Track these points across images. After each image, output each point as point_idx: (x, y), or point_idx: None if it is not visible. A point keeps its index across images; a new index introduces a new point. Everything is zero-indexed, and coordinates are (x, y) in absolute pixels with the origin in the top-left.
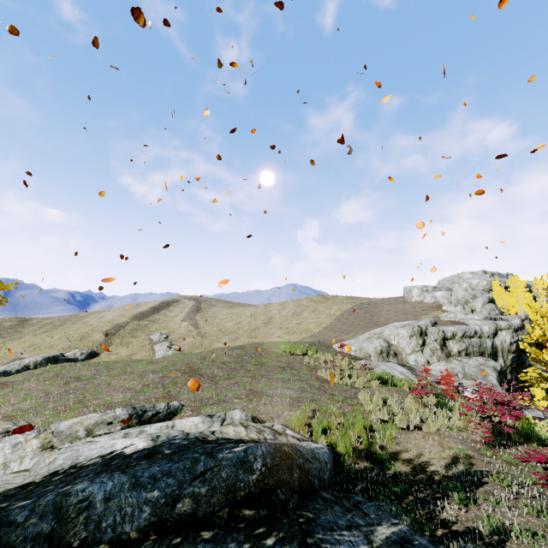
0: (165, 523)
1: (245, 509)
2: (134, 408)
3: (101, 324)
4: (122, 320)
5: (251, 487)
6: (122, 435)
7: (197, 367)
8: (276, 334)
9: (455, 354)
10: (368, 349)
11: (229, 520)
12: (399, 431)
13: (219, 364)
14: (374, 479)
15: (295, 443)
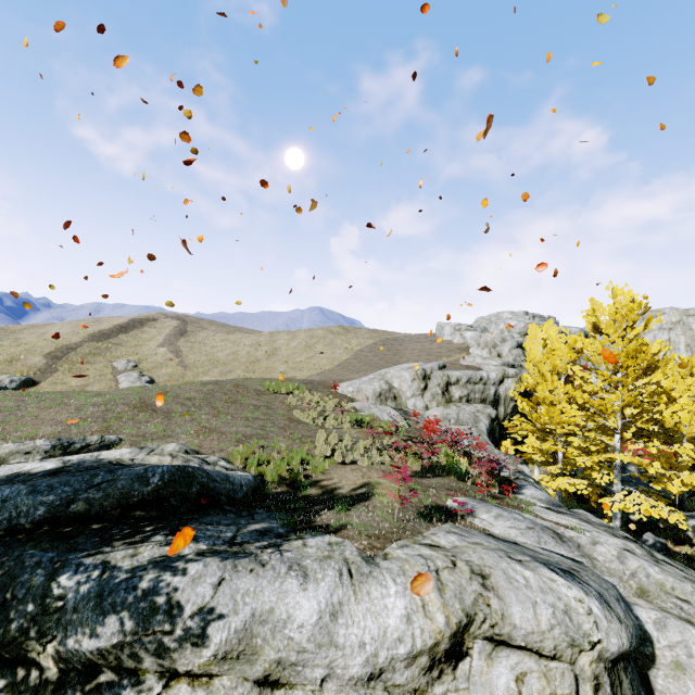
0: (59, 518)
1: (137, 511)
2: (59, 439)
3: (41, 343)
4: (73, 340)
5: (145, 495)
6: (38, 462)
7: (152, 402)
8: (279, 369)
9: (456, 400)
10: (366, 391)
11: (120, 517)
12: (336, 465)
13: (182, 400)
14: (283, 499)
15: (221, 471)
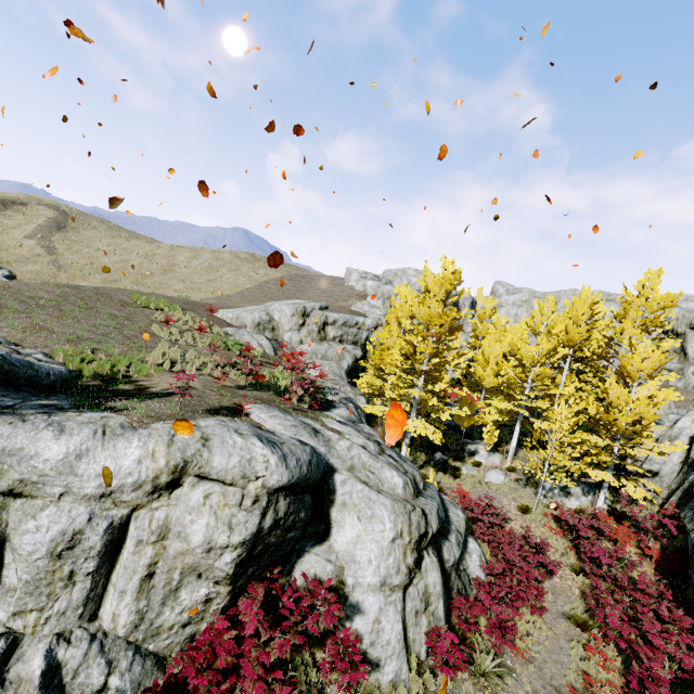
0: None
1: None
2: None
3: None
4: None
5: None
6: None
7: None
8: (175, 287)
9: (330, 339)
10: (246, 319)
11: None
12: (165, 372)
13: (23, 297)
14: (92, 390)
15: (31, 361)
